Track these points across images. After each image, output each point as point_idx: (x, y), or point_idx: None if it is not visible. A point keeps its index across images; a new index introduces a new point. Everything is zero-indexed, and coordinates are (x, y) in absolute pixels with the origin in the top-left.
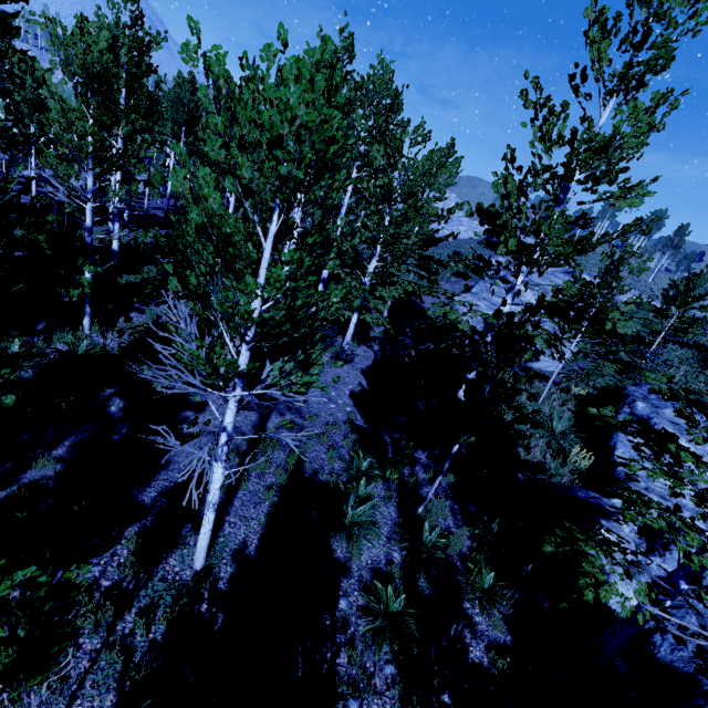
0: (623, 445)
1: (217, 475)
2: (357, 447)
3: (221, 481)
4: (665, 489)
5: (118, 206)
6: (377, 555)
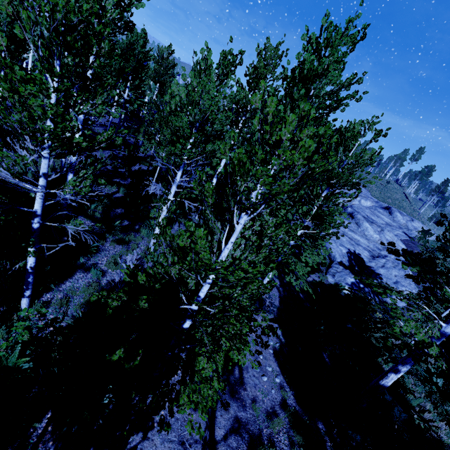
0: None
1: None
2: None
3: None
4: None
5: (74, 158)
6: None
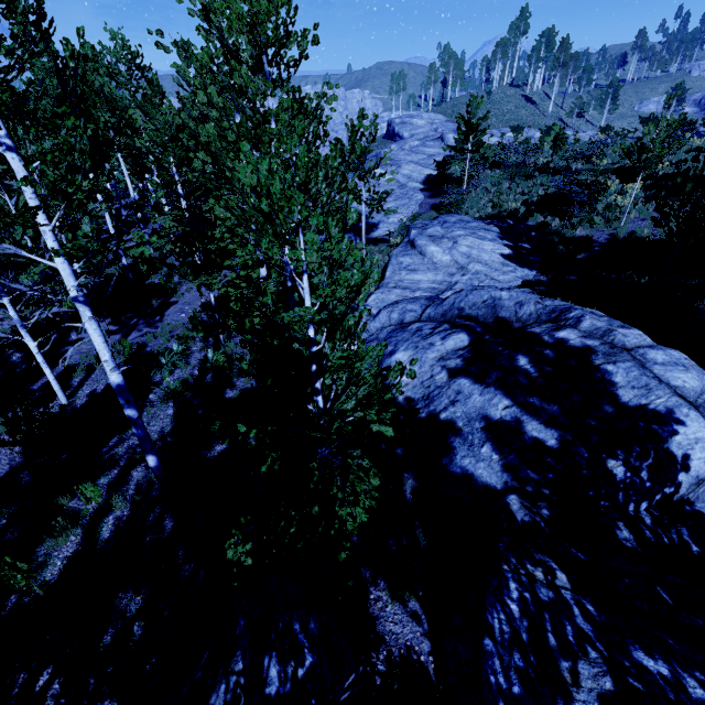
0: (391, 265)
1: (31, 346)
2: (187, 330)
3: (37, 349)
4: (411, 283)
5: None
6: (183, 375)
